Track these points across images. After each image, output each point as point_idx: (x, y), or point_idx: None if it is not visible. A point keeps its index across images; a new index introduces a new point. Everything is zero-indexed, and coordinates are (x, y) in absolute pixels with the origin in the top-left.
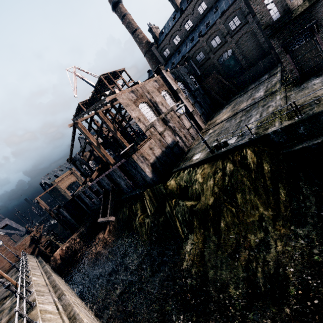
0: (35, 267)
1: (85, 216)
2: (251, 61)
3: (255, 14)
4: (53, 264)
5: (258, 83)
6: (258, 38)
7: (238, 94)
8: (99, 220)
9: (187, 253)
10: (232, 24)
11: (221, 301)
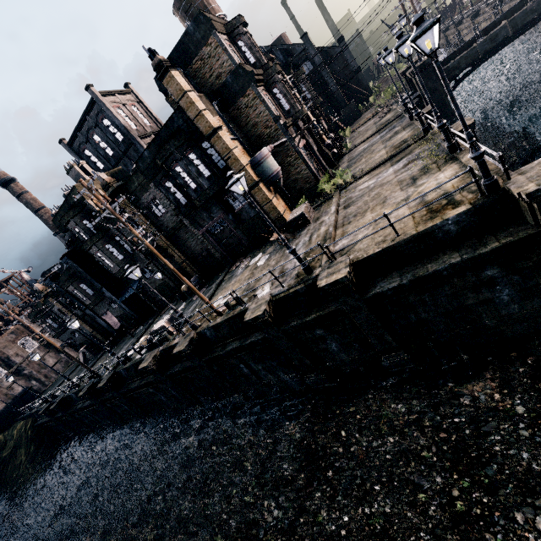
0: None
1: None
2: None
3: None
4: None
5: None
6: None
7: None
8: None
9: None
10: None
11: None
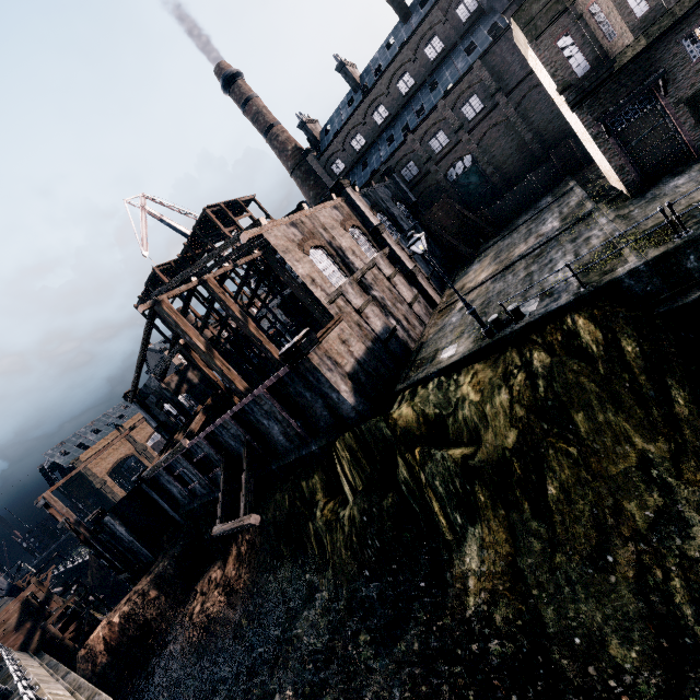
0: (46, 678)
1: (165, 533)
2: (511, 175)
3: (510, 92)
4: (86, 668)
5: (536, 210)
6: (521, 132)
7: (496, 236)
8: (216, 529)
9: (472, 575)
10: (469, 109)
11: (597, 685)
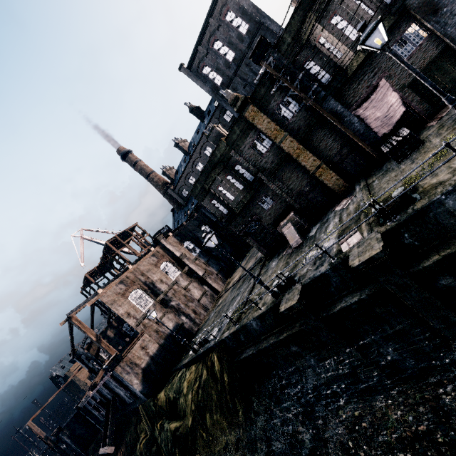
0: None
1: (100, 434)
2: None
3: None
4: None
5: None
6: None
7: None
8: (100, 451)
9: None
10: None
11: None
